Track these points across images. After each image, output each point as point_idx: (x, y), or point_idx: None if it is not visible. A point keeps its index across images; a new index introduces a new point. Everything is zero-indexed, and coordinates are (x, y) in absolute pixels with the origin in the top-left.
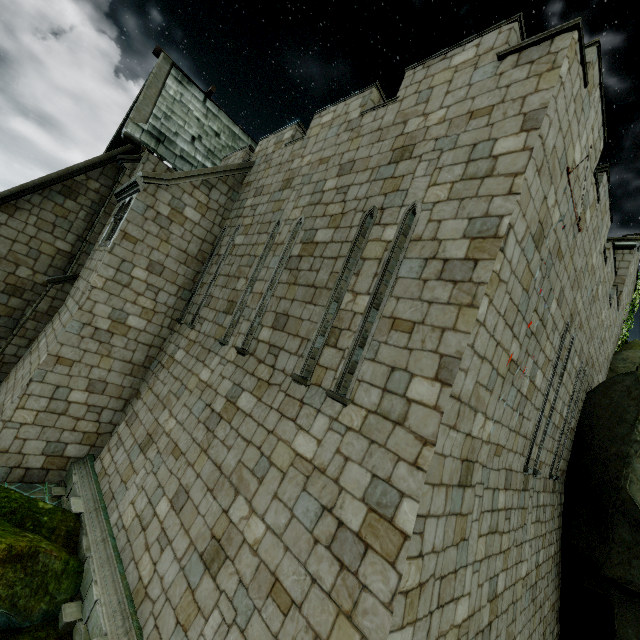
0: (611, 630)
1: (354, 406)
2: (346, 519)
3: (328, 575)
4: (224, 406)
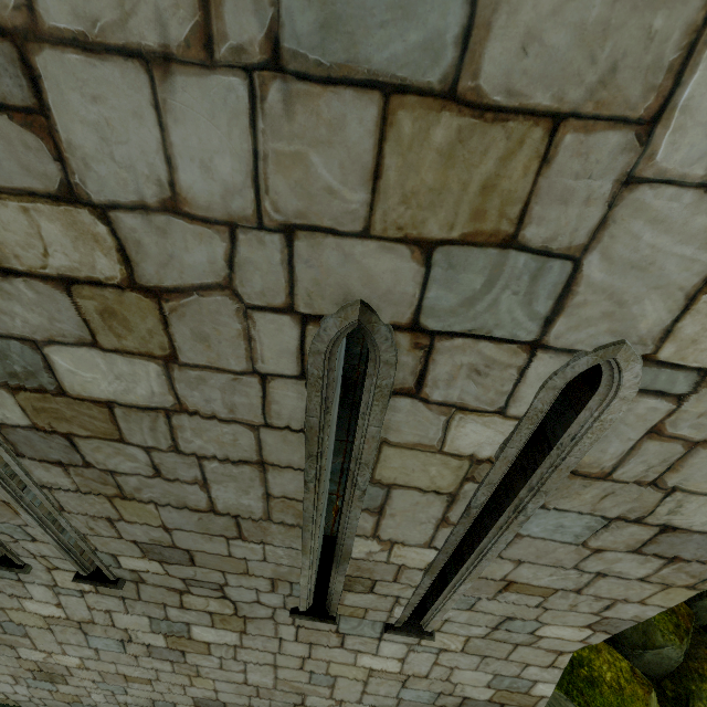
0: None
1: (443, 634)
2: (472, 696)
3: None
4: (169, 643)
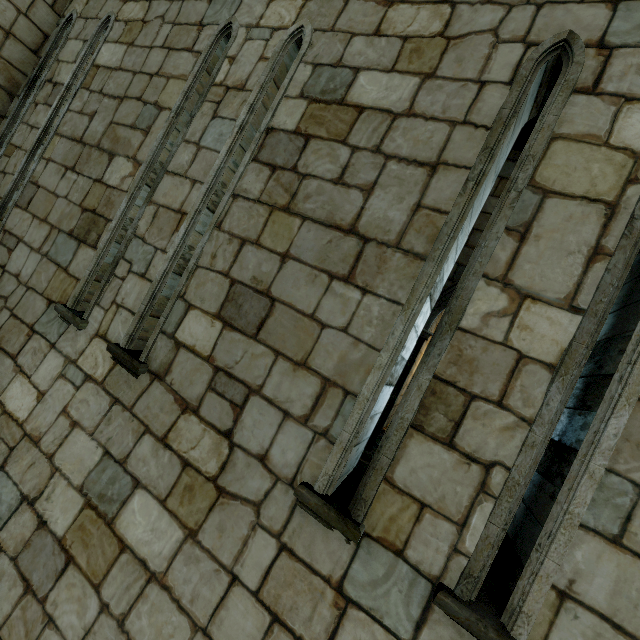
0: None
1: None
2: None
3: None
4: (77, 522)
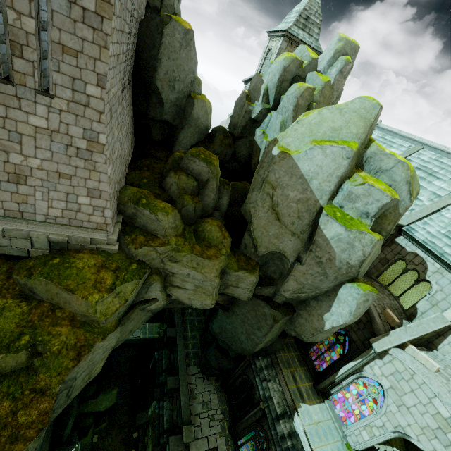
0: (150, 134)
1: (58, 99)
2: (80, 146)
3: (81, 164)
4: None
